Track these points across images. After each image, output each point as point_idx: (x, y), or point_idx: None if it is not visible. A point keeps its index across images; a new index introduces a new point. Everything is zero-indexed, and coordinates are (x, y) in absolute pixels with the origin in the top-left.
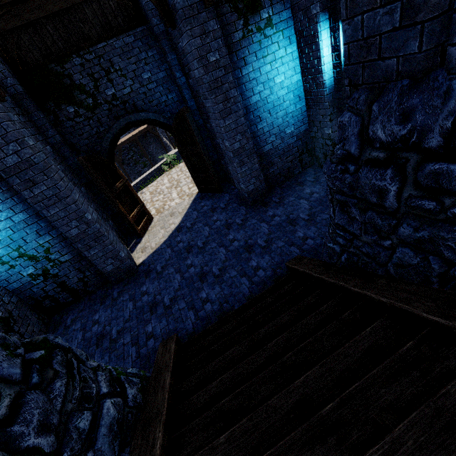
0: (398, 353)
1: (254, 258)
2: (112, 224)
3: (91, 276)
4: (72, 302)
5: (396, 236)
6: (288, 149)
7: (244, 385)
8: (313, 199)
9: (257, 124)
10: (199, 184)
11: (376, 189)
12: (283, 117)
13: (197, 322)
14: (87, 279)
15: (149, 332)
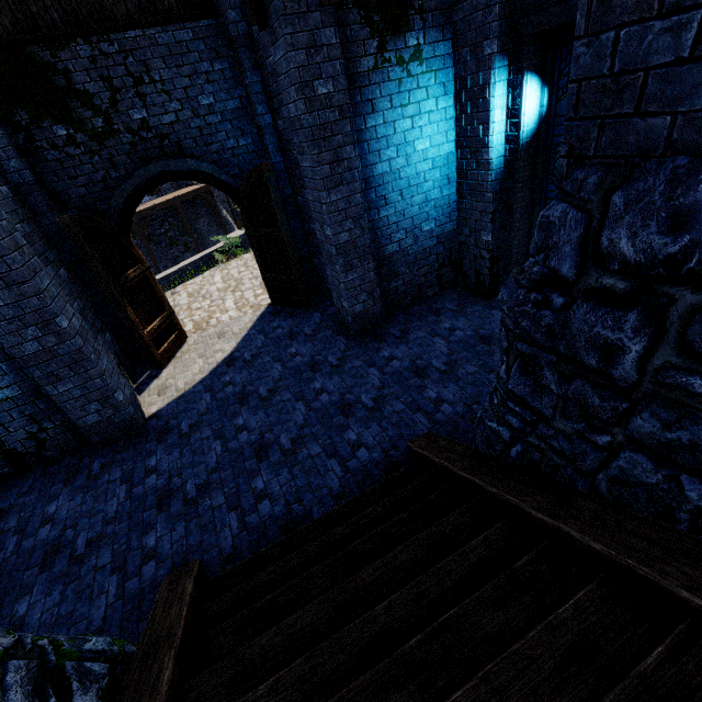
0: (638, 671)
1: (354, 426)
2: (111, 339)
3: (54, 430)
4: (8, 475)
5: (623, 431)
6: (422, 256)
7: (322, 696)
8: (455, 339)
9: (380, 208)
10: (274, 291)
11: (600, 343)
12: (420, 205)
13: (241, 535)
14: (46, 436)
15: (150, 547)
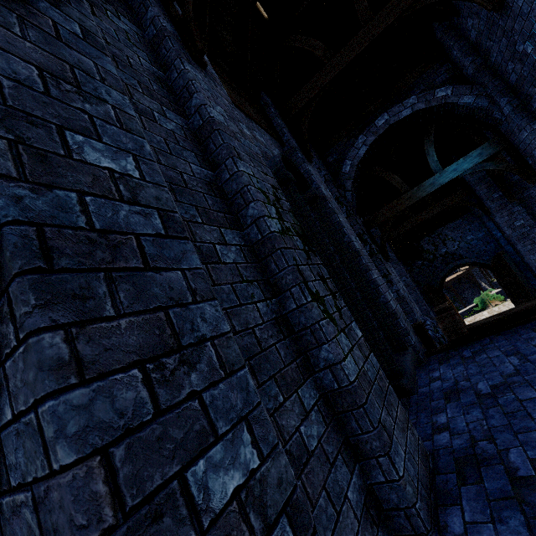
0: None
1: None
2: None
3: None
4: None
5: None
6: None
7: None
8: None
9: None
10: None
11: None
12: None
13: None
14: None
15: None
